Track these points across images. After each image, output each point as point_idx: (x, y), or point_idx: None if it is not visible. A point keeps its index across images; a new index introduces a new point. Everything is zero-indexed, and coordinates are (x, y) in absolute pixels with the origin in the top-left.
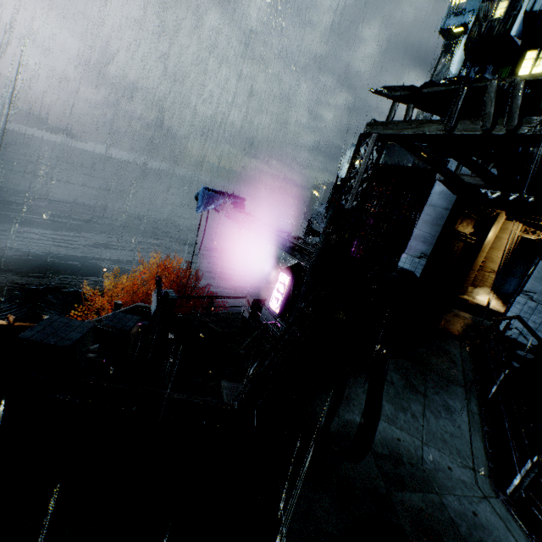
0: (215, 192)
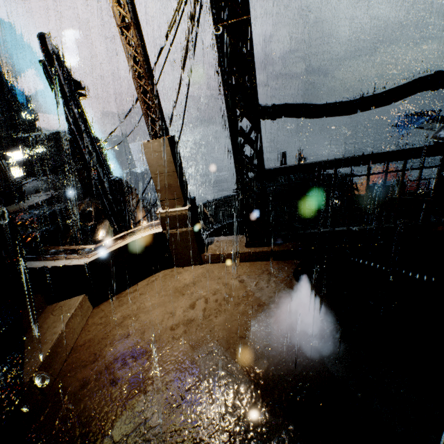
0: (412, 115)
